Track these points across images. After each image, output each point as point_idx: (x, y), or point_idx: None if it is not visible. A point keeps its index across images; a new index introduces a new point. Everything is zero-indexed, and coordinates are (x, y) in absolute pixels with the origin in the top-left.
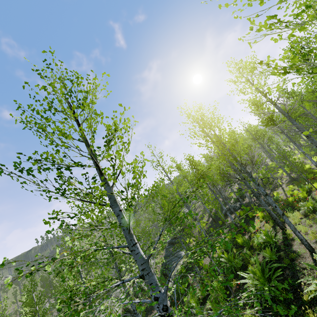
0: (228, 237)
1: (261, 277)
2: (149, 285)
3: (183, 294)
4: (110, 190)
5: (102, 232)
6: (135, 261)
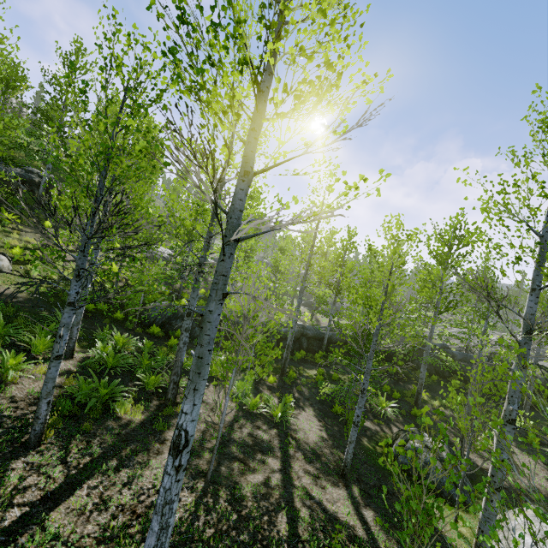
0: None
1: None
2: None
3: None
4: None
5: None
6: None
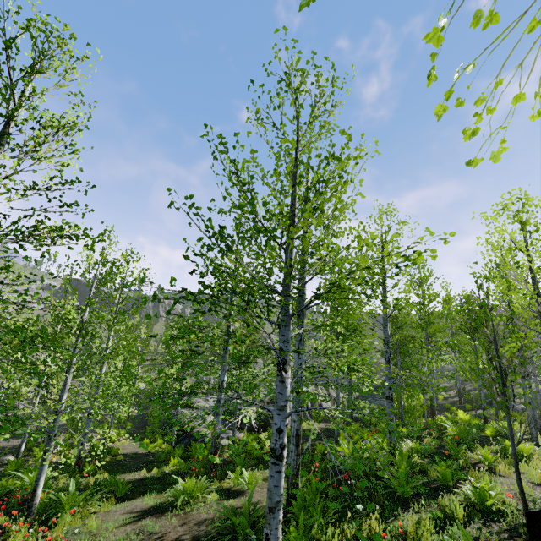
0: (463, 417)
1: (462, 430)
2: (386, 345)
3: (371, 424)
4: (385, 294)
5: (337, 317)
6: (384, 333)
